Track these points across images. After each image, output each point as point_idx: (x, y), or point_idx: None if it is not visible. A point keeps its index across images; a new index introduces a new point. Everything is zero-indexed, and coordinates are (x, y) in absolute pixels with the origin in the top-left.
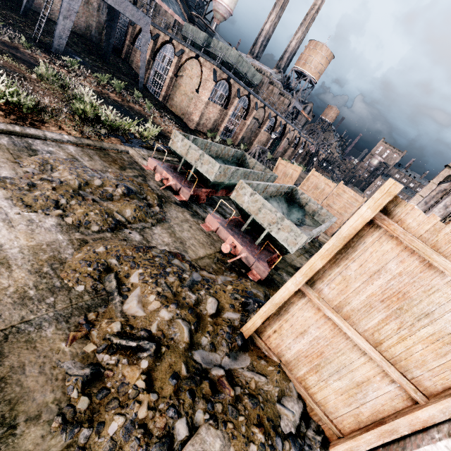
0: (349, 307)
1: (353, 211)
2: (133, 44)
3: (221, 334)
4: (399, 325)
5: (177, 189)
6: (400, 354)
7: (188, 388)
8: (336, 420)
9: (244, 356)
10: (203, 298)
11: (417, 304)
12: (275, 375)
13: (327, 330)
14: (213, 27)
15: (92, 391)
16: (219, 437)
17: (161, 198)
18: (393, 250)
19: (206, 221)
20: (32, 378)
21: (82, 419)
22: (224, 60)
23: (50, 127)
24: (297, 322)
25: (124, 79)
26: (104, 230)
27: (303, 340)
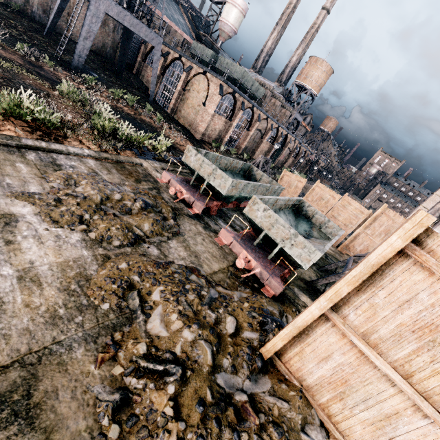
0: (376, 335)
1: (358, 223)
2: (144, 60)
3: (241, 355)
4: (432, 358)
5: (190, 202)
6: (434, 389)
7: (214, 416)
8: None
9: (264, 378)
10: (222, 316)
11: None
12: (297, 400)
13: (352, 357)
14: (219, 44)
15: (122, 418)
16: None
17: (174, 210)
18: (425, 281)
19: (219, 235)
20: (65, 403)
21: None
22: (230, 76)
23: (72, 141)
24: (319, 346)
25: (135, 93)
26: (125, 245)
27: (326, 365)
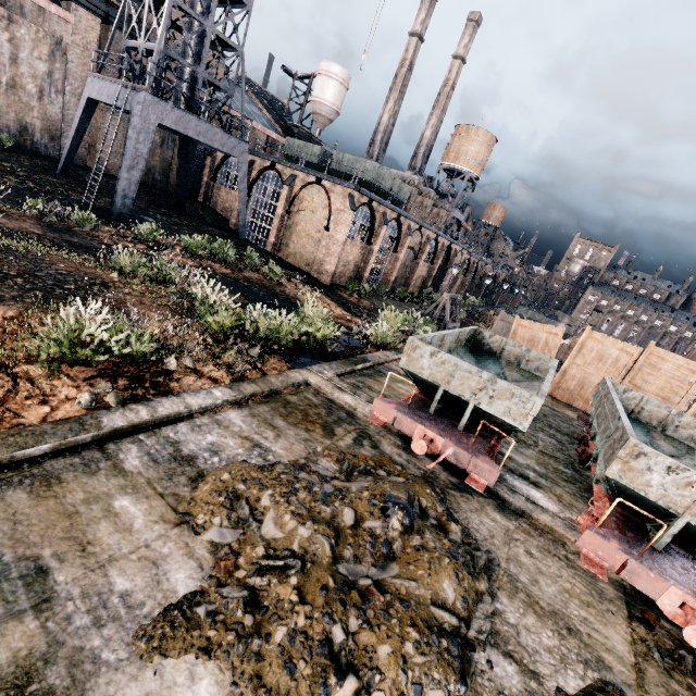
0: None
1: (691, 392)
2: (214, 179)
3: None
4: None
5: (459, 462)
6: None
7: None
8: None
9: None
10: None
11: None
12: None
13: None
14: (316, 134)
15: None
16: None
17: (432, 488)
18: None
19: (579, 546)
20: None
21: None
22: (362, 178)
23: (182, 378)
24: None
25: (214, 232)
26: (453, 694)
27: None
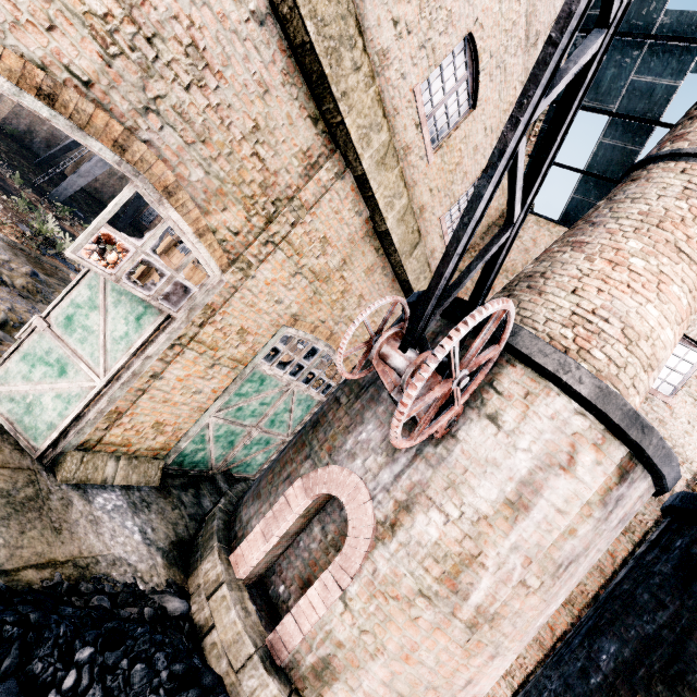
0: None
1: None
2: None
3: None
4: None
5: None
6: None
7: None
8: None
9: None
10: None
11: None
12: None
13: None
14: None
15: None
16: None
17: None
18: None
19: None
20: None
21: None
22: None
23: None
24: None
25: None
26: None
27: None
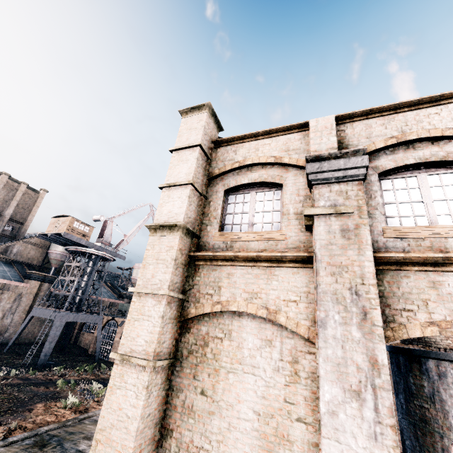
0: None
1: None
2: (81, 329)
3: None
4: None
5: None
6: None
7: None
8: None
9: None
10: None
11: None
12: None
13: None
14: None
15: None
16: None
17: None
18: None
19: None
20: None
21: None
22: None
23: (91, 409)
24: None
25: (82, 359)
26: None
27: None
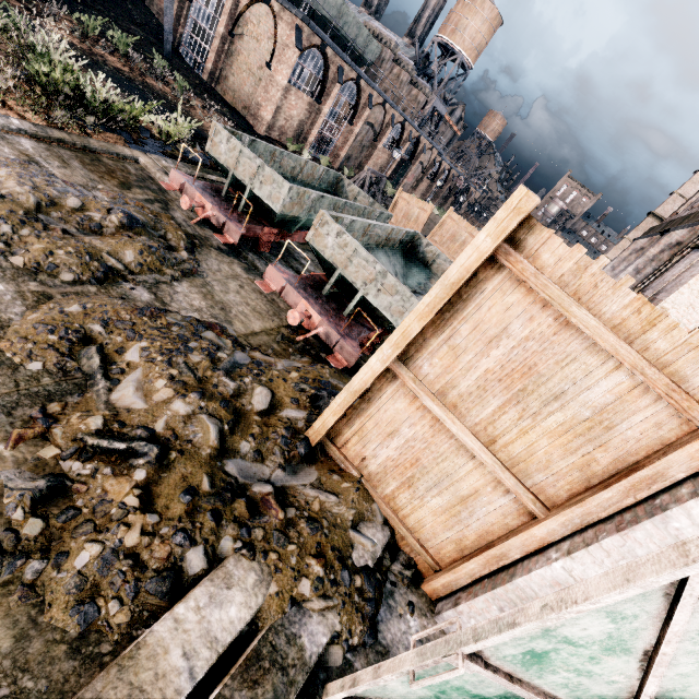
0: (456, 392)
1: None
2: None
3: (273, 438)
4: (520, 414)
5: (219, 225)
6: (519, 454)
7: (211, 508)
8: (433, 549)
9: (309, 470)
10: (248, 388)
11: (546, 382)
12: (352, 493)
13: (425, 426)
14: None
15: (51, 512)
16: (255, 570)
17: (192, 239)
18: (520, 303)
19: (265, 277)
20: None
21: (30, 549)
22: (315, 9)
23: None
24: (384, 418)
25: (136, 32)
26: (85, 282)
27: (393, 443)
